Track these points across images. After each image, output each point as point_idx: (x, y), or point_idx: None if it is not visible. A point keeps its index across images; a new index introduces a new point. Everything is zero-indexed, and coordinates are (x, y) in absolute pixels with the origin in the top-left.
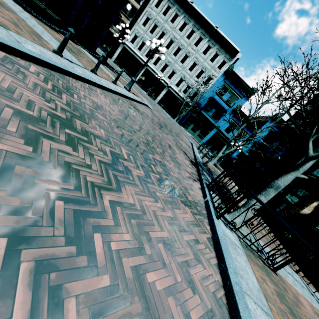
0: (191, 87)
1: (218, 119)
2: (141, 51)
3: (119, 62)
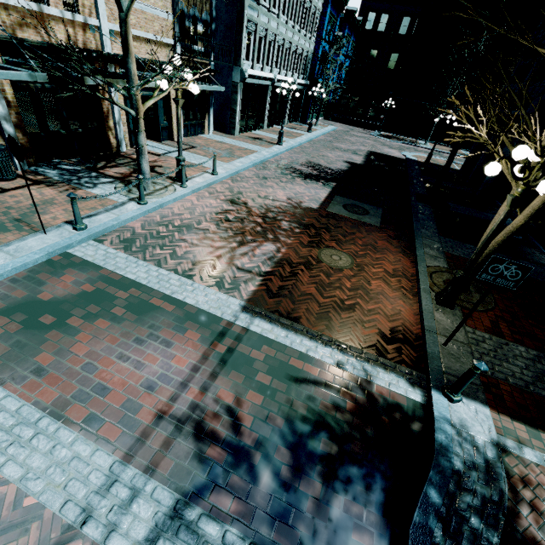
0: (305, 57)
1: (323, 73)
2: (260, 61)
3: (242, 124)
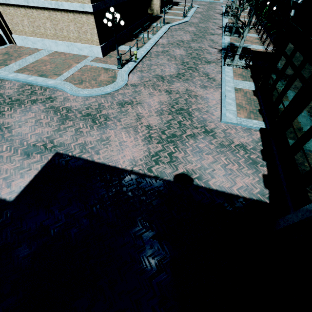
0: None
1: None
2: None
3: None
